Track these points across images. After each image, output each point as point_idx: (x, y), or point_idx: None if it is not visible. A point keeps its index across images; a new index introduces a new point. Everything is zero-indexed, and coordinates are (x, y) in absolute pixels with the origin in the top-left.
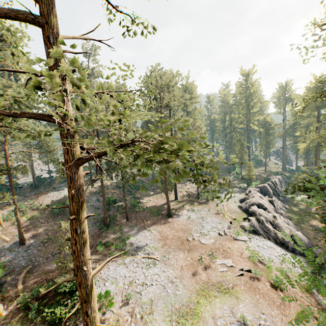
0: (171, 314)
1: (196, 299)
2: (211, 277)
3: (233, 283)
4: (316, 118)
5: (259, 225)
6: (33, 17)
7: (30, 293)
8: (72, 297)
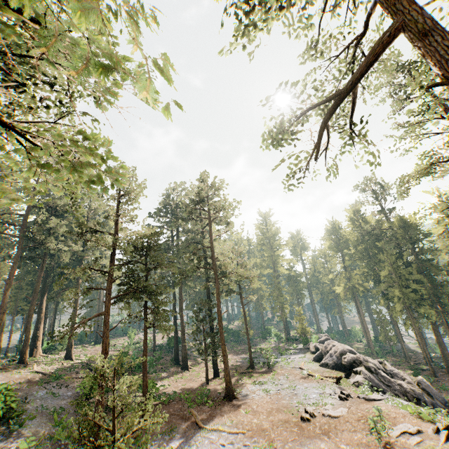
0: None
1: None
2: None
3: None
4: (342, 259)
5: (374, 376)
6: None
7: None
8: None
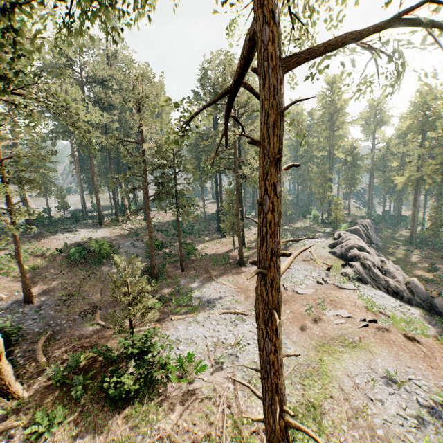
0: (290, 376)
1: (318, 356)
2: (327, 330)
3: (358, 336)
4: (420, 144)
5: (365, 271)
6: None
7: (66, 364)
8: (142, 362)
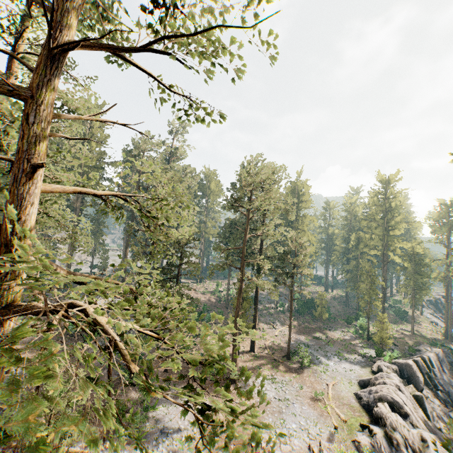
0: None
1: None
2: None
3: None
4: None
5: (389, 449)
6: (13, 88)
7: None
8: None
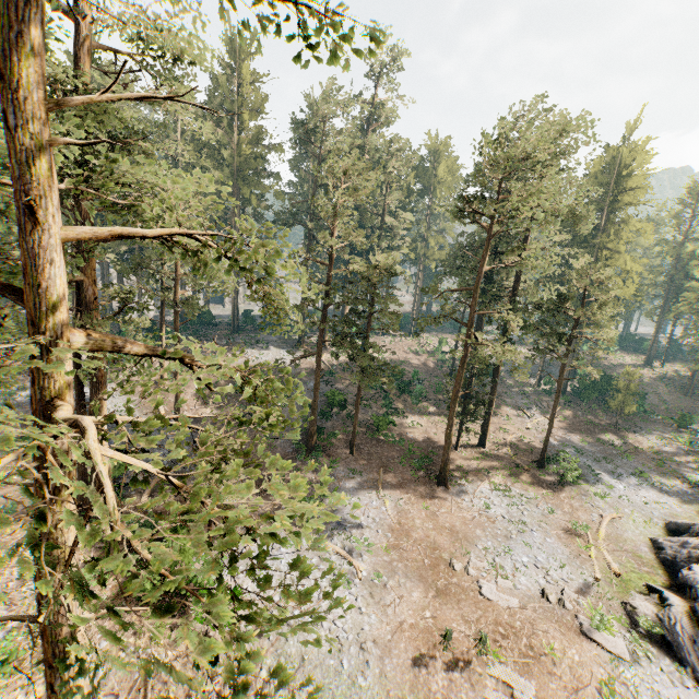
0: None
1: None
2: (456, 696)
3: None
4: None
5: (691, 633)
6: None
7: (144, 521)
8: None
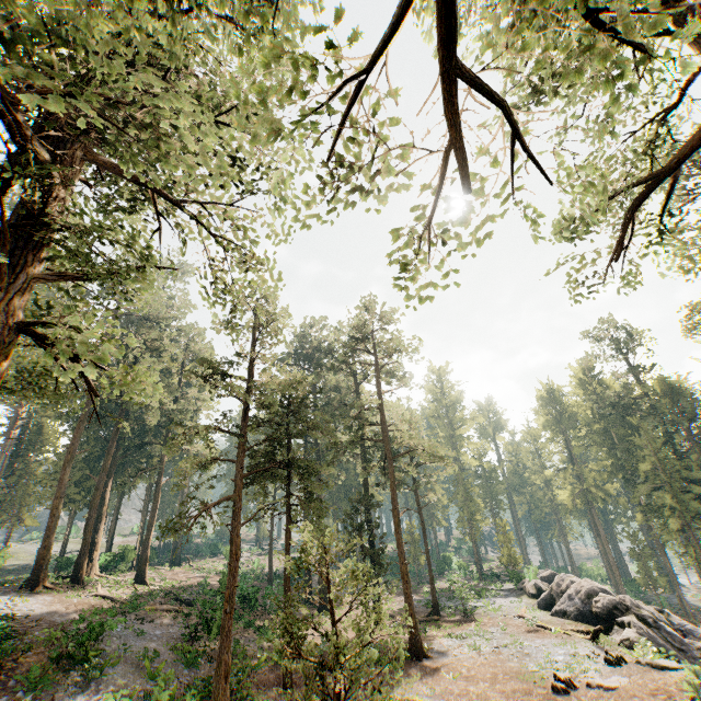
0: None
1: None
2: None
3: None
4: (566, 445)
5: (654, 632)
6: None
7: None
8: None
